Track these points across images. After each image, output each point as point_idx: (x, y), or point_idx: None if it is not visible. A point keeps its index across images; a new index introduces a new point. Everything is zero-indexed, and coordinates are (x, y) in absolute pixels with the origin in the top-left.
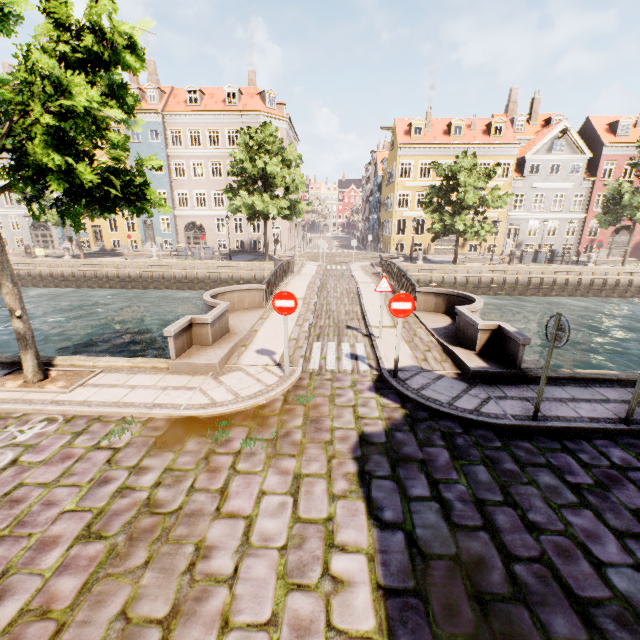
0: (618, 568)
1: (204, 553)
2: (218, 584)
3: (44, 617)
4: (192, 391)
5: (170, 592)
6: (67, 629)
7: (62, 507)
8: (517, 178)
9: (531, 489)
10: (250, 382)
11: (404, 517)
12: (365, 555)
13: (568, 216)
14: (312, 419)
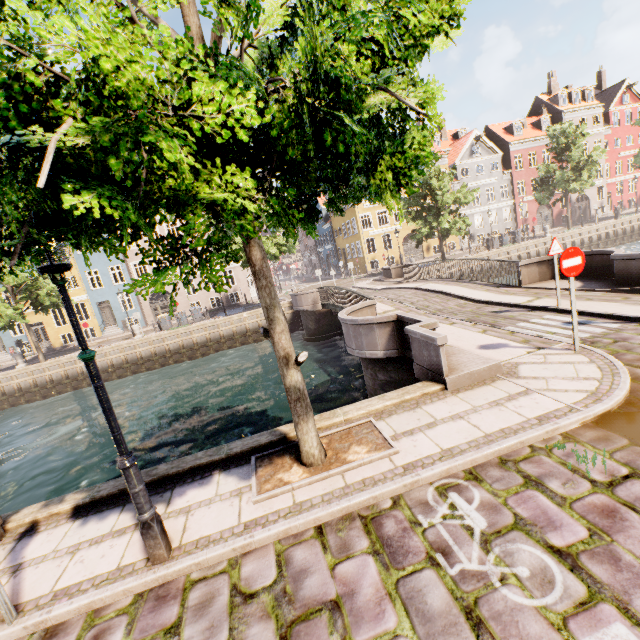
0: None
1: None
2: None
3: None
4: (534, 394)
5: None
6: None
7: None
8: (454, 182)
9: None
10: (564, 366)
11: None
12: None
13: (501, 205)
14: None
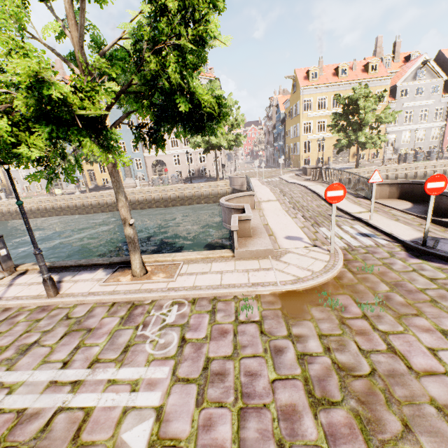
0: None
1: None
2: None
3: None
4: (271, 271)
5: None
6: None
7: (266, 377)
8: (391, 101)
9: None
10: (309, 260)
11: None
12: None
13: (432, 125)
14: (393, 284)
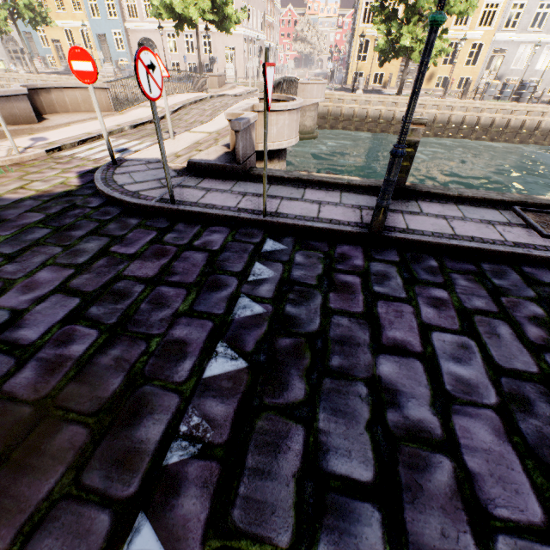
0: None
1: None
2: None
3: None
4: None
5: None
6: None
7: None
8: None
9: (56, 250)
10: None
11: None
12: None
13: None
14: None
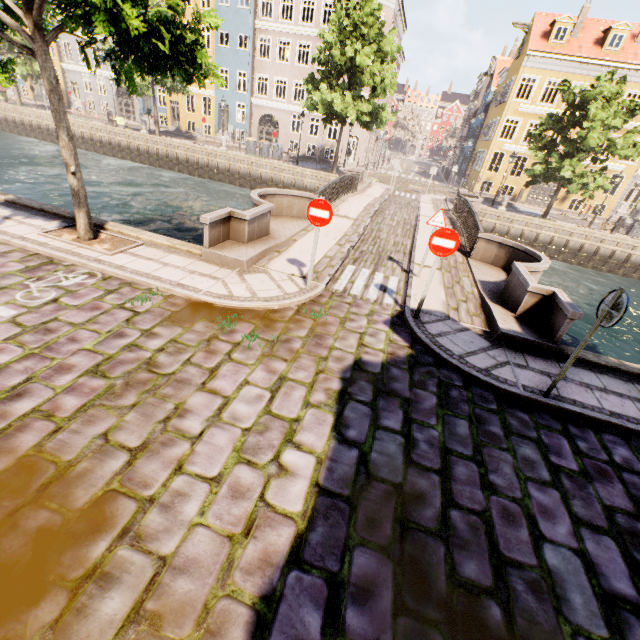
0: (558, 547)
1: (180, 413)
2: (184, 439)
3: (48, 418)
4: (215, 281)
5: (144, 432)
6: (62, 432)
7: (82, 345)
8: None
9: (506, 455)
10: (271, 286)
11: (366, 440)
12: (316, 458)
13: None
14: (316, 334)
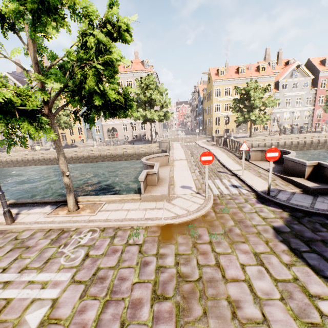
0: None
1: (235, 305)
2: (259, 325)
3: None
4: (161, 210)
5: None
6: None
7: (131, 280)
8: (275, 92)
9: None
10: (189, 203)
11: None
12: None
13: (304, 109)
14: (238, 221)
